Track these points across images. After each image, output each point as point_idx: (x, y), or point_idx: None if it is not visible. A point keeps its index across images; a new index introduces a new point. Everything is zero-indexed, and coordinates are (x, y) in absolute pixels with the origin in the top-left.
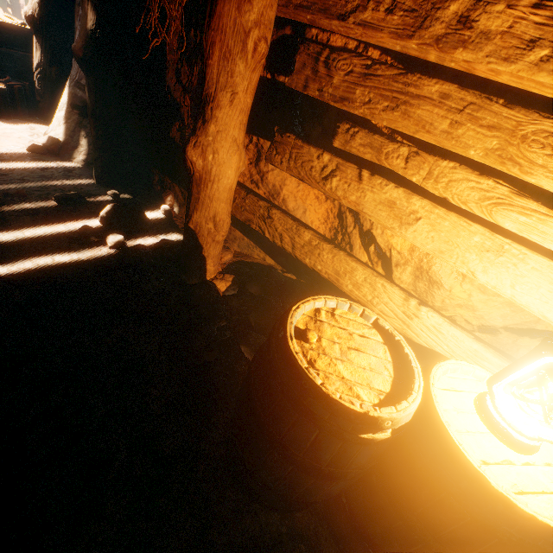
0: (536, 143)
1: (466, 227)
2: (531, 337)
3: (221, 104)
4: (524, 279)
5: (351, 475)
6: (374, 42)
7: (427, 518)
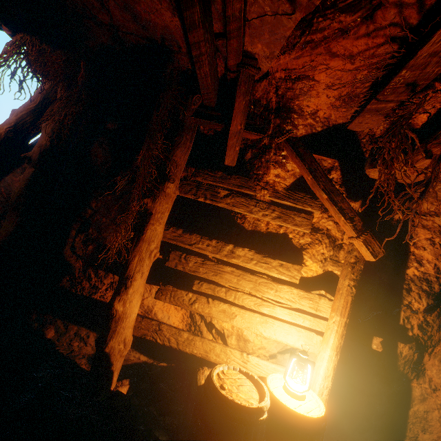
0: (262, 285)
1: (253, 315)
2: (288, 353)
3: (137, 279)
4: (277, 330)
5: None
6: (203, 253)
7: None
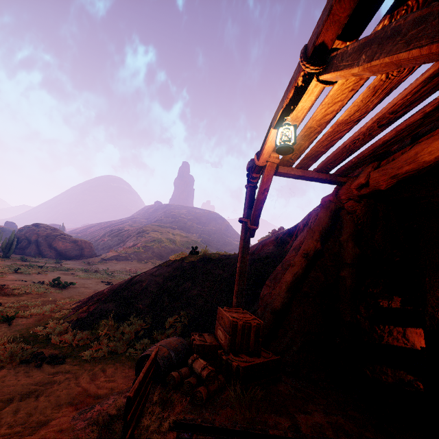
0: None
1: None
2: None
3: None
4: None
5: None
6: None
7: None
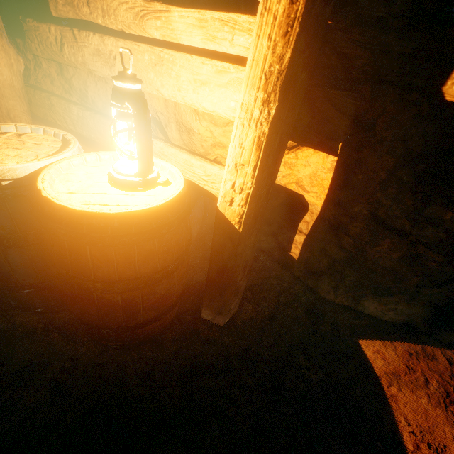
0: None
1: (138, 50)
2: None
3: None
4: (181, 79)
5: (8, 242)
6: None
7: (49, 253)
